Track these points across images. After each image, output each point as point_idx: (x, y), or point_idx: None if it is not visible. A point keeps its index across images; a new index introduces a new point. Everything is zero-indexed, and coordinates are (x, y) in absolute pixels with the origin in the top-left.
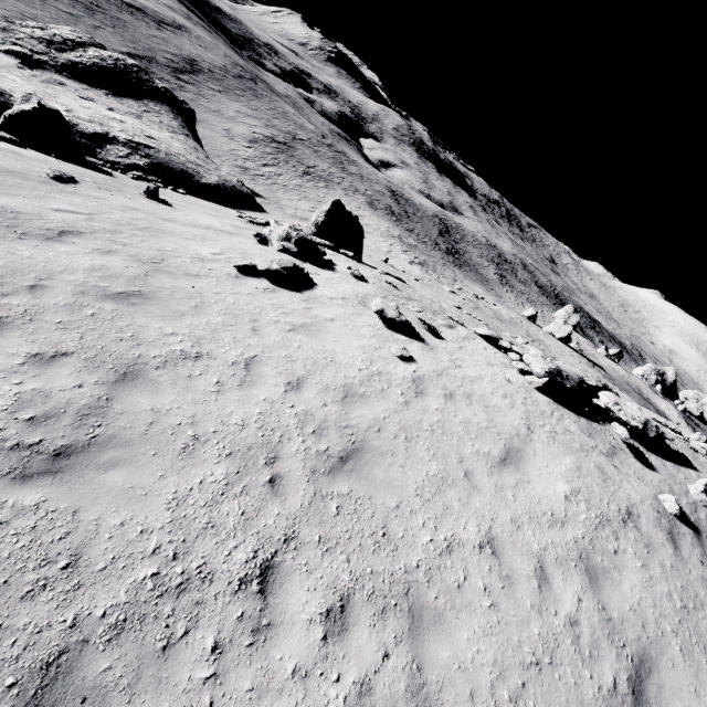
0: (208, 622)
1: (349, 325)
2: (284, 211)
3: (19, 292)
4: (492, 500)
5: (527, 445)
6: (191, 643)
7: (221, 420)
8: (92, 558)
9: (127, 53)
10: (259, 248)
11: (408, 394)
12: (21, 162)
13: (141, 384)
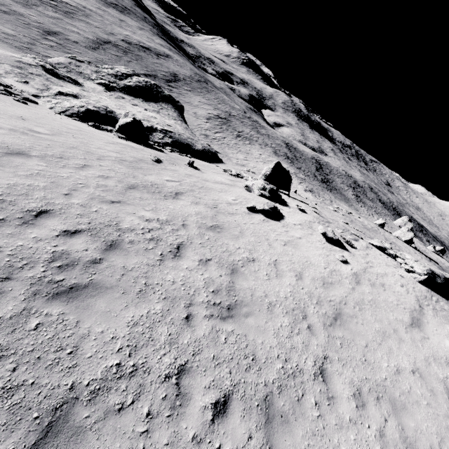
0: (309, 391)
1: (309, 241)
2: (232, 161)
3: (180, 228)
4: (411, 347)
5: (422, 316)
6: (306, 400)
7: (276, 294)
8: (259, 357)
9: (144, 74)
10: (249, 194)
11: (352, 283)
12: (139, 153)
13: (240, 275)
